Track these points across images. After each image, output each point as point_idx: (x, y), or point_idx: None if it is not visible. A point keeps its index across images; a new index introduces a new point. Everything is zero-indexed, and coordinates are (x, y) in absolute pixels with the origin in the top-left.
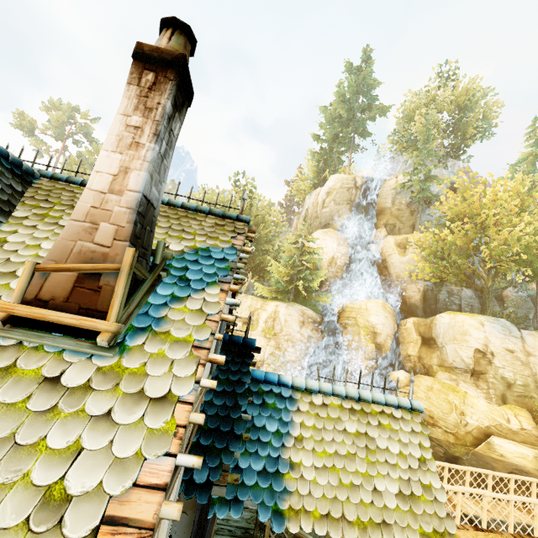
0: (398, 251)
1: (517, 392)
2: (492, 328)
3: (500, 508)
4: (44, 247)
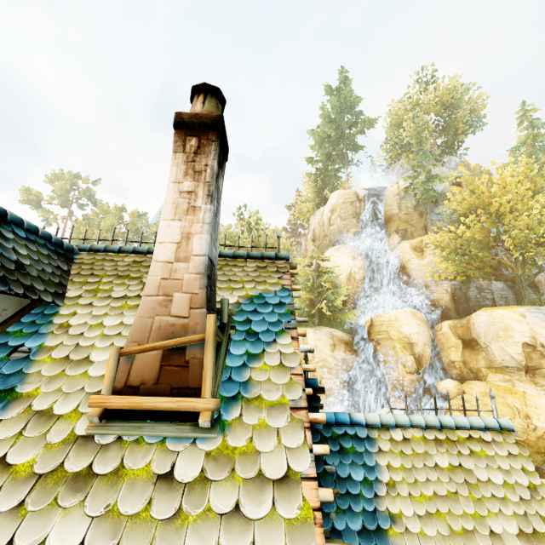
0: (415, 255)
1: None
2: (535, 318)
3: None
4: (107, 324)
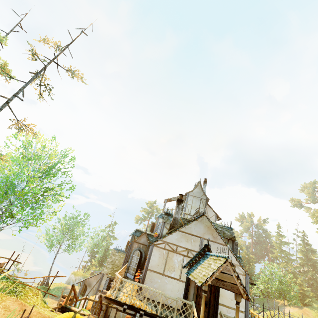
0: None
1: None
2: None
3: None
4: None
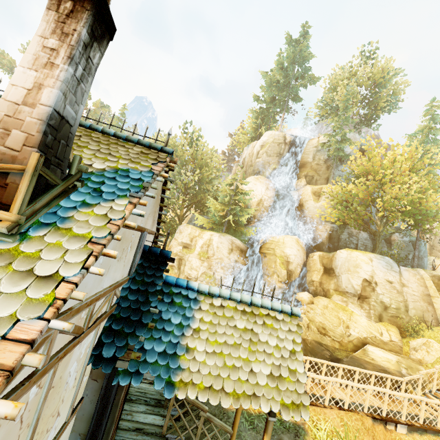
0: (313, 198)
1: (391, 313)
2: (378, 263)
3: (361, 395)
4: None
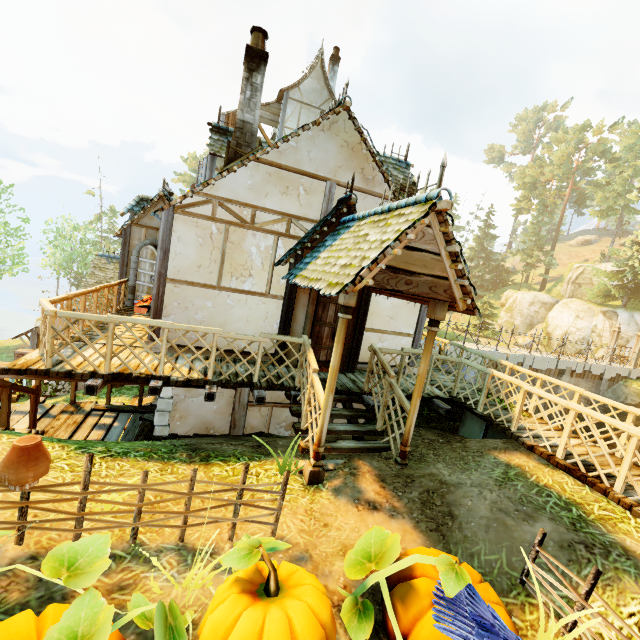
0: None
1: None
2: None
3: None
4: None
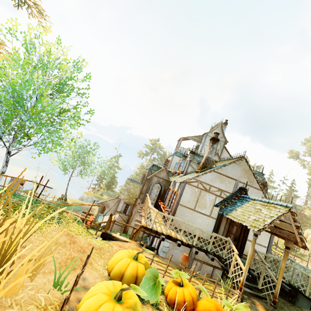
0: None
1: None
2: None
3: None
4: None
